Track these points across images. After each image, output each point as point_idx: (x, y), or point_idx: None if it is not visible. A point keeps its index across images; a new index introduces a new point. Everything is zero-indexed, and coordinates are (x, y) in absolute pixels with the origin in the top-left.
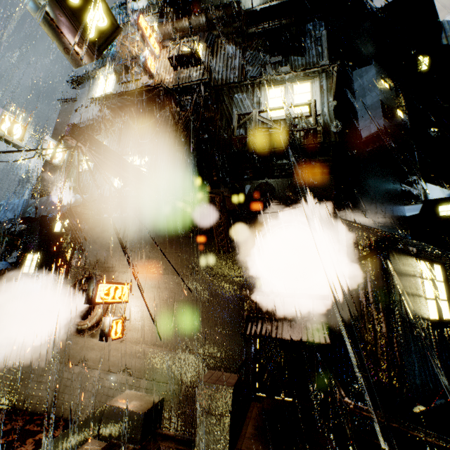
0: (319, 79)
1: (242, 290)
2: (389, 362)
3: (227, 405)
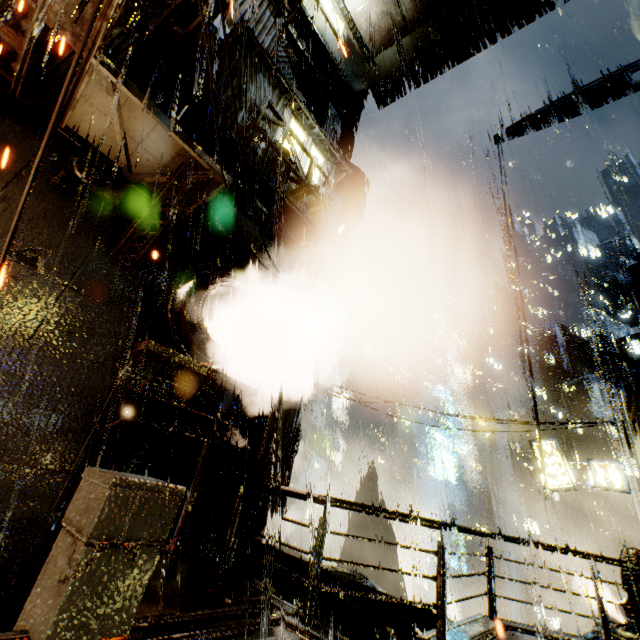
0: (331, 166)
1: (151, 341)
2: (277, 478)
3: (164, 523)
